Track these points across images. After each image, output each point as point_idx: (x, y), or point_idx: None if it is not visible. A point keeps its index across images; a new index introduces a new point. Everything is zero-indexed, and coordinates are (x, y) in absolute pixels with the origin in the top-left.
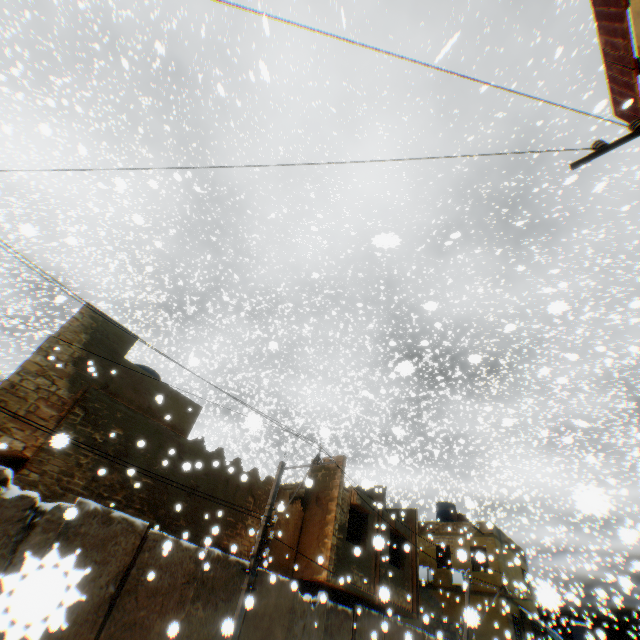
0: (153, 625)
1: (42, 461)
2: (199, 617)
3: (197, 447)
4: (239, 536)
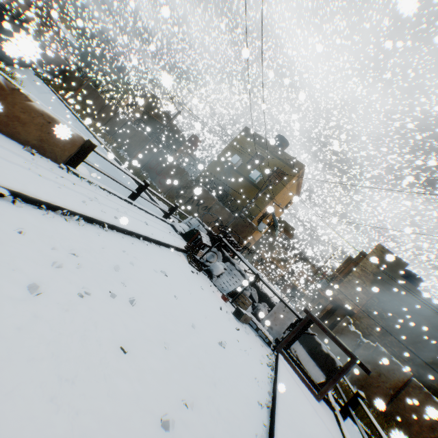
0: (412, 424)
1: (359, 316)
2: None
3: None
4: None
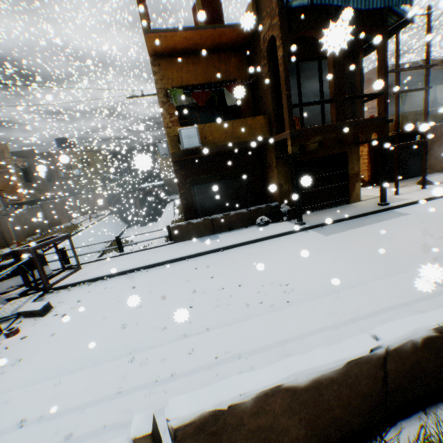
0: None
1: None
2: None
3: None
4: None
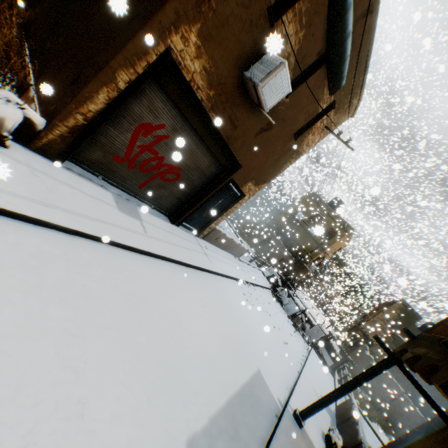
0: (397, 421)
1: (376, 347)
2: None
3: None
4: None
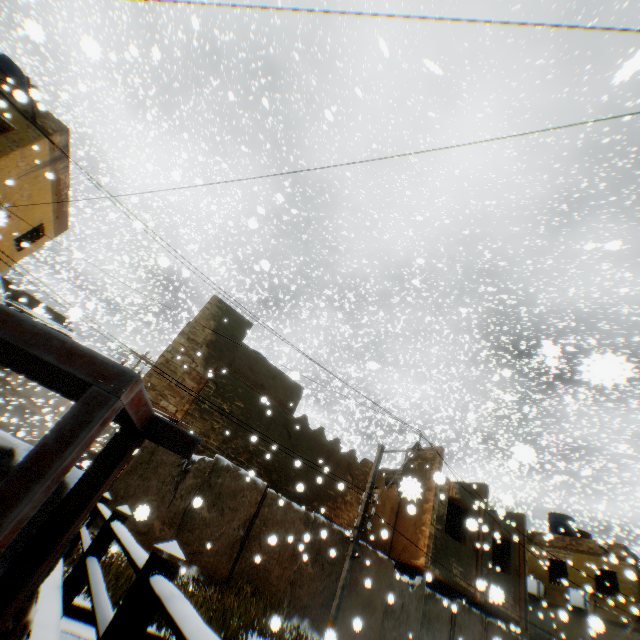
0: (273, 569)
1: (187, 423)
2: (309, 572)
3: (302, 424)
4: (339, 510)
